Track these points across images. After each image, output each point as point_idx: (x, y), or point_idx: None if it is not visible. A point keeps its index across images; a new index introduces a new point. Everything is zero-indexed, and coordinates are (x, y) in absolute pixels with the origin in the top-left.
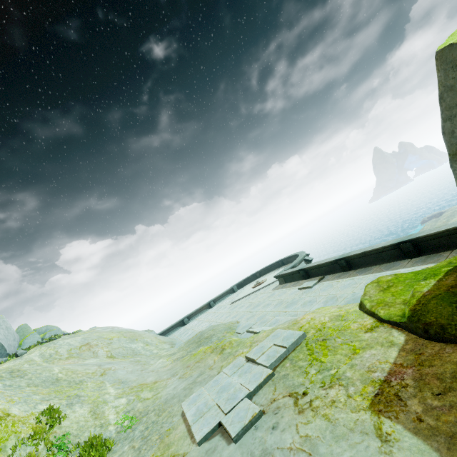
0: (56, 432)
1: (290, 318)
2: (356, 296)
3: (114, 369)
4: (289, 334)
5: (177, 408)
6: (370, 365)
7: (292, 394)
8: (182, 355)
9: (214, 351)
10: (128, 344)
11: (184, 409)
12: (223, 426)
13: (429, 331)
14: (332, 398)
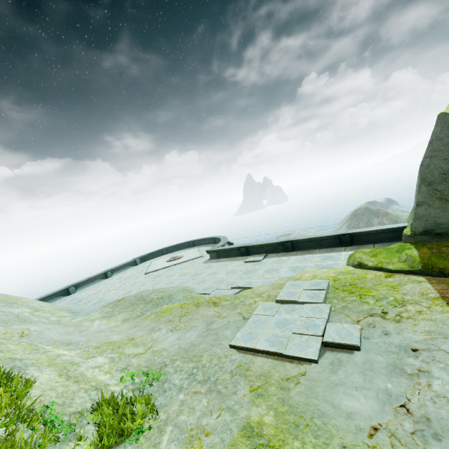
0: (26, 405)
1: (267, 279)
2: (322, 266)
3: (36, 330)
4: (314, 282)
5: (221, 350)
6: (419, 292)
7: (372, 315)
8: (132, 315)
9: (202, 305)
10: (4, 308)
11: (246, 346)
12: (334, 343)
13: (444, 272)
14: (415, 310)
